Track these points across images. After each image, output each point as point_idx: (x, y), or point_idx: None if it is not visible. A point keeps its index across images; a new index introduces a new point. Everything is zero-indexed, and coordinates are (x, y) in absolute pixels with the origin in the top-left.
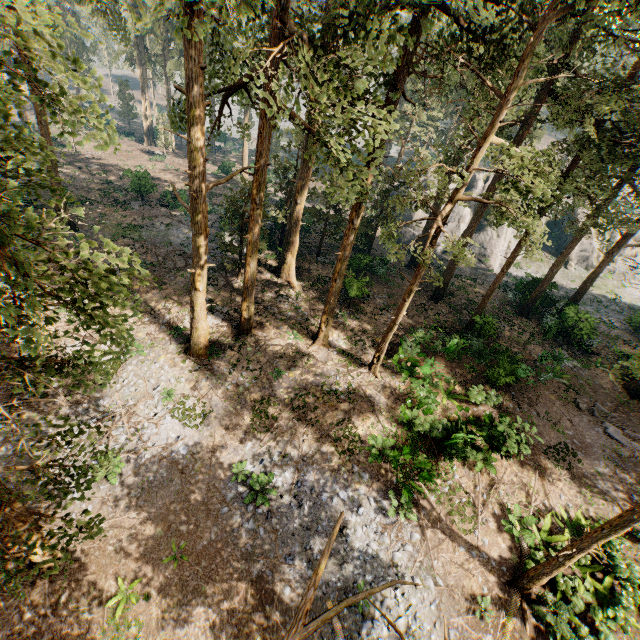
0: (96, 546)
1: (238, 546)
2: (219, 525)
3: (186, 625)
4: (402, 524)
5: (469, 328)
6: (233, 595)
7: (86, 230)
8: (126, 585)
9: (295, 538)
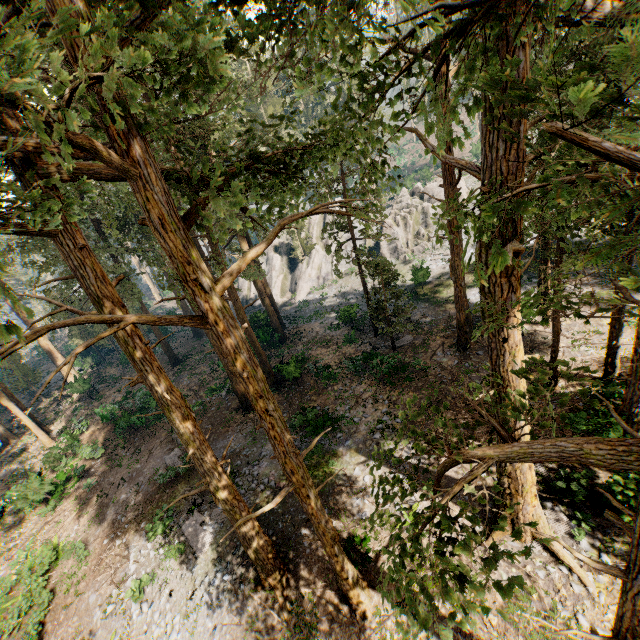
0: None
1: None
2: None
3: None
4: None
5: None
6: None
7: None
8: None
9: None
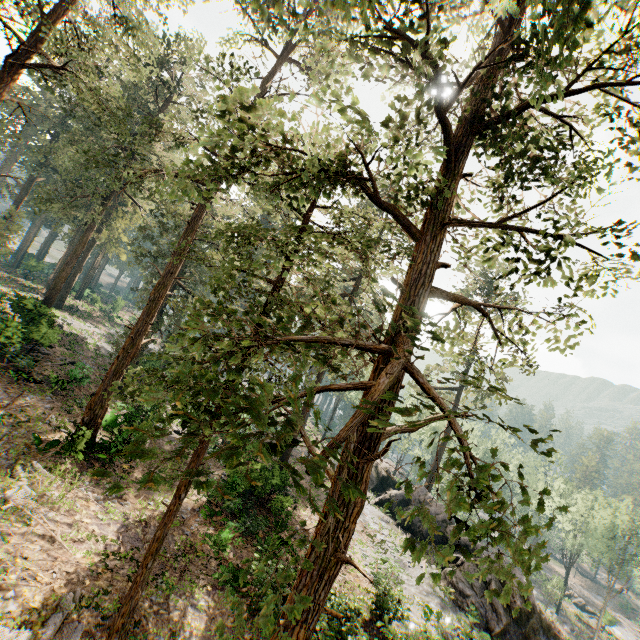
0: None
1: None
2: None
3: None
4: None
5: None
6: None
7: None
8: None
9: None
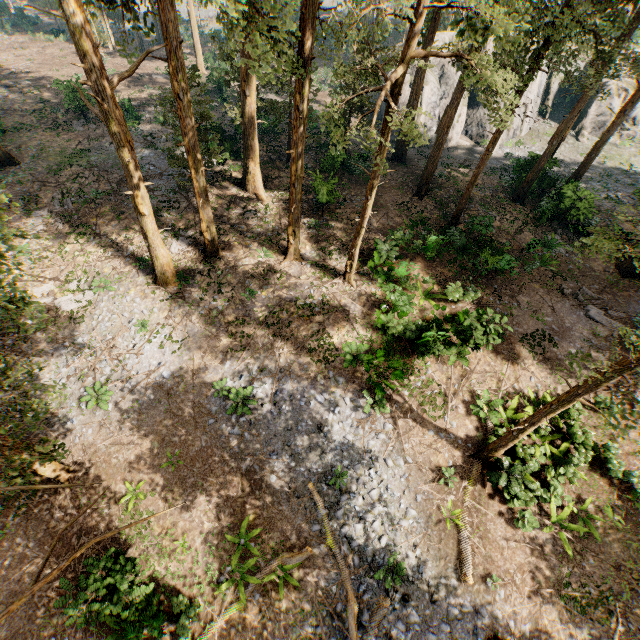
0: (102, 460)
1: (227, 449)
2: (208, 434)
3: (189, 511)
4: (376, 417)
5: (453, 223)
6: (227, 486)
7: (28, 162)
8: (134, 487)
9: (277, 438)
